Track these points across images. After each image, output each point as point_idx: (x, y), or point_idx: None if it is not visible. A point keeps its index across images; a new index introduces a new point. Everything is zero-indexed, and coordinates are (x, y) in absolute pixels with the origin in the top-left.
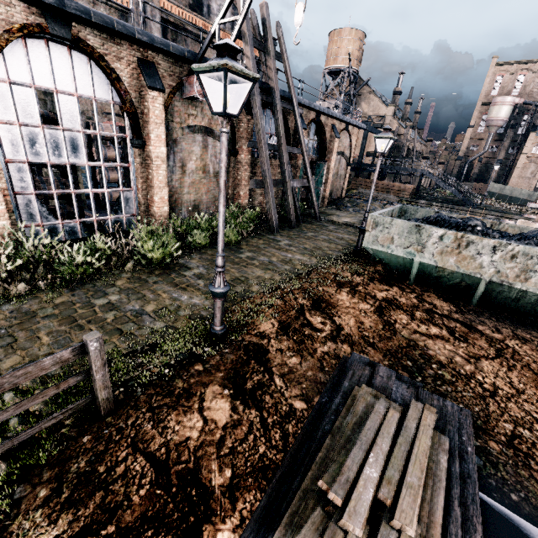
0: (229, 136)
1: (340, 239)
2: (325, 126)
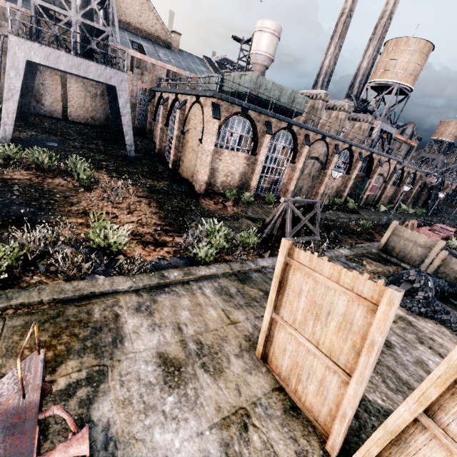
0: (422, 187)
1: (450, 221)
2: (445, 183)
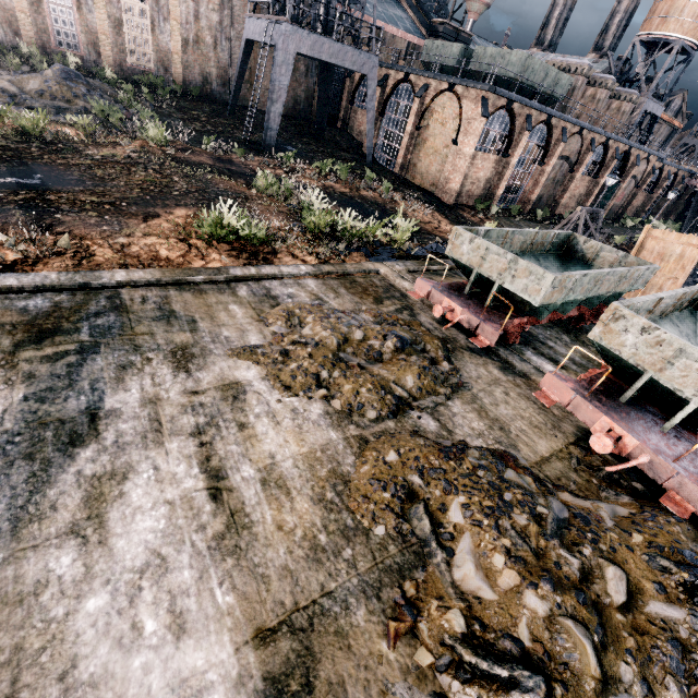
0: (681, 193)
1: None
2: None
